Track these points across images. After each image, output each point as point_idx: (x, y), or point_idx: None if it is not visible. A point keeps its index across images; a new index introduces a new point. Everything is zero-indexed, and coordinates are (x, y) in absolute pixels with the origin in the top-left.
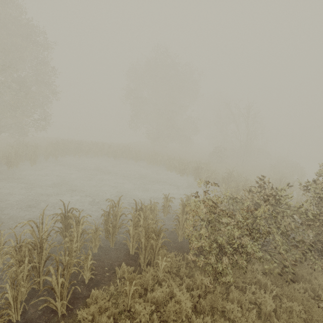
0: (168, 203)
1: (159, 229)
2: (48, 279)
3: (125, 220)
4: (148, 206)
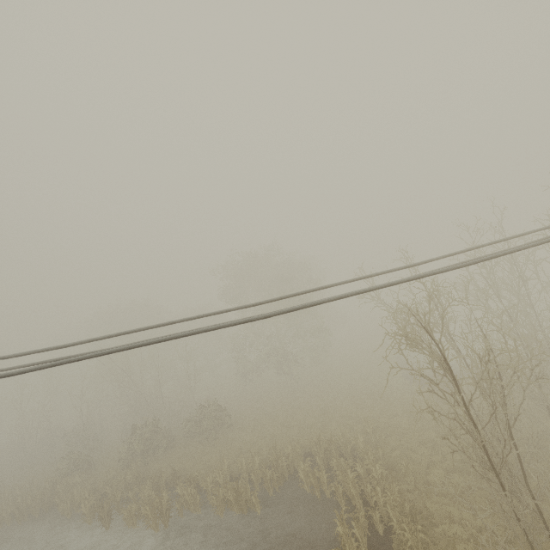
0: None
1: None
2: None
3: None
4: None
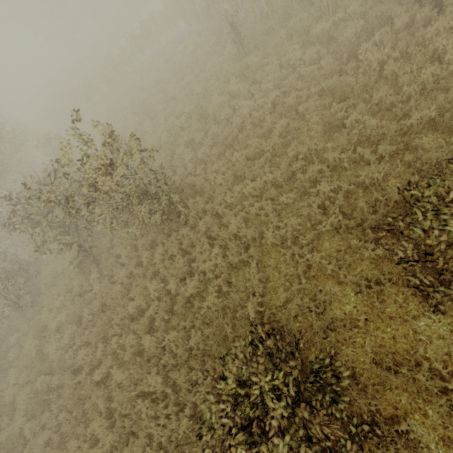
0: None
1: None
2: None
3: None
4: None
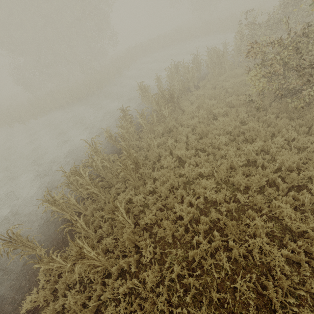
0: (226, 48)
1: (223, 52)
2: (187, 76)
3: (201, 68)
4: (214, 47)
